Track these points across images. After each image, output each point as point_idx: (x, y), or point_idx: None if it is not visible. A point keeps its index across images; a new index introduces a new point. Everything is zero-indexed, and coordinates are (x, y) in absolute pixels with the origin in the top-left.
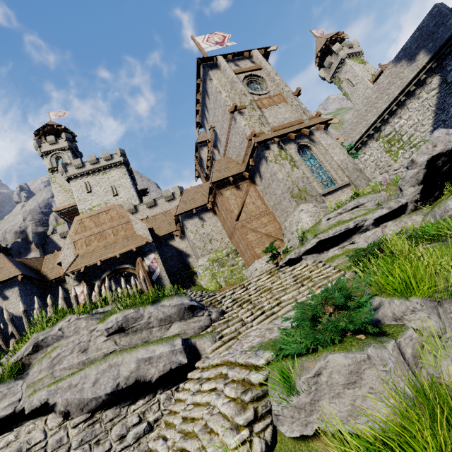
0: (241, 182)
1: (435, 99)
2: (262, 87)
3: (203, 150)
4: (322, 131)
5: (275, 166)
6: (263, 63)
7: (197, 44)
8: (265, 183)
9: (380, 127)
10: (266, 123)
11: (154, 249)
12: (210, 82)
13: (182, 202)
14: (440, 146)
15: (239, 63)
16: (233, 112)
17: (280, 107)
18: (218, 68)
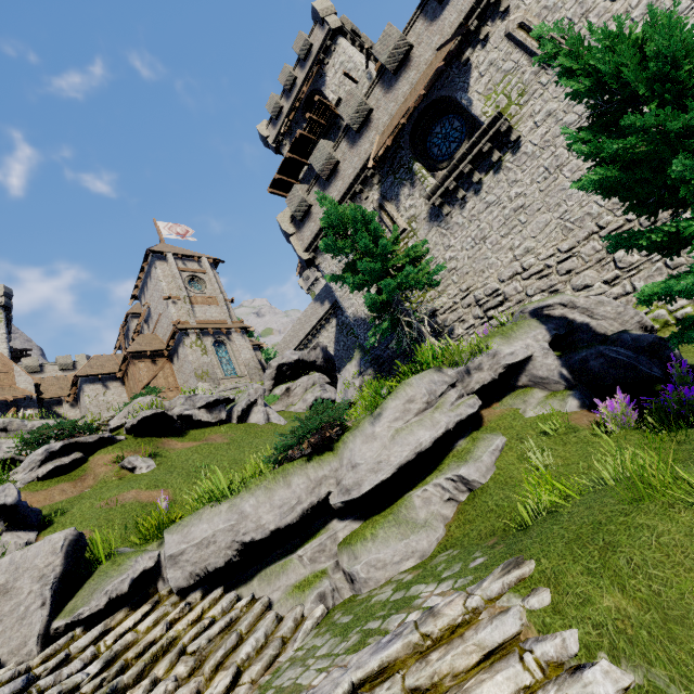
0: (159, 358)
1: (335, 334)
2: (202, 287)
3: (133, 321)
4: (240, 334)
5: (189, 350)
6: (208, 270)
7: (157, 228)
8: (180, 363)
9: (307, 344)
10: (193, 316)
11: (34, 405)
12: (155, 269)
13: (88, 366)
14: (285, 359)
15: (187, 263)
16: (167, 300)
17: (212, 307)
18: (166, 261)
